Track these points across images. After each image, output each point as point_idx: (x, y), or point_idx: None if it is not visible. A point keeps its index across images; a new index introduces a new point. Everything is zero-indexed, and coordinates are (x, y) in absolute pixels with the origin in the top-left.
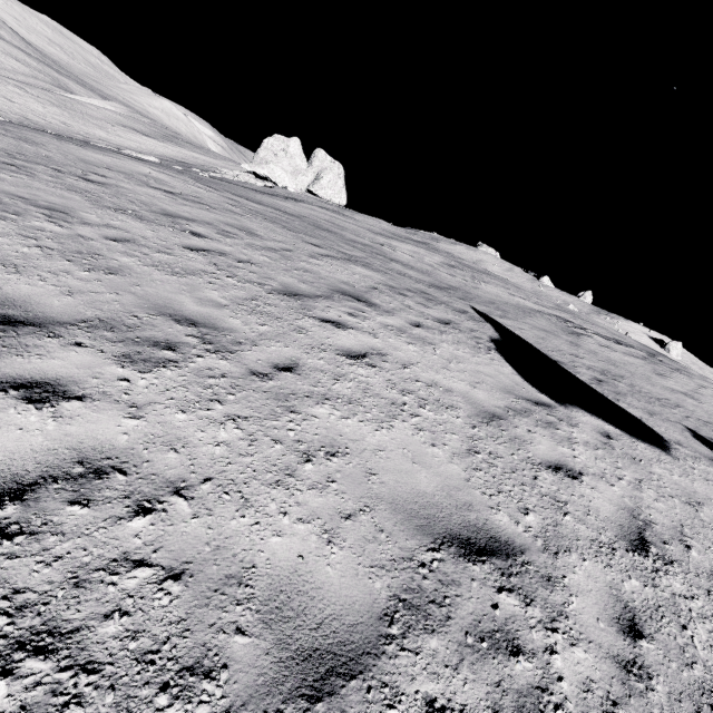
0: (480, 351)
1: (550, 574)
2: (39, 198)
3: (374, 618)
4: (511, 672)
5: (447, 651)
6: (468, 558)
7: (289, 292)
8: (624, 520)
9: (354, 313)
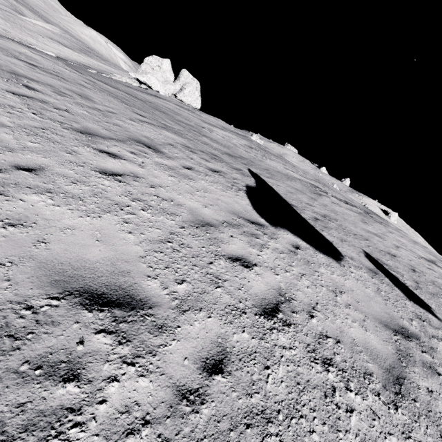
0: (231, 189)
1: (166, 324)
2: None
3: None
4: (49, 395)
5: None
6: (87, 307)
7: (85, 131)
8: (269, 296)
9: (137, 153)
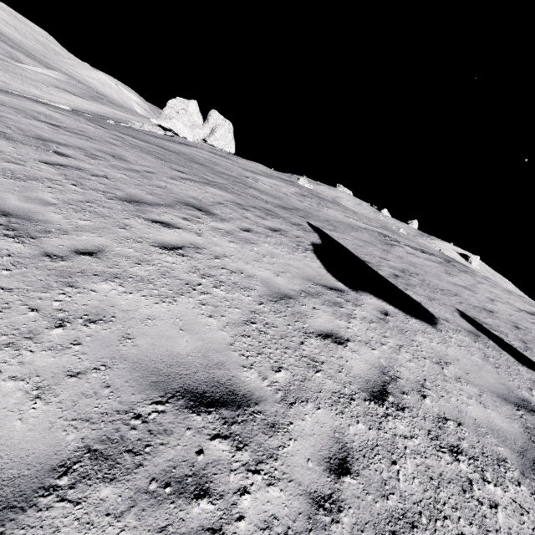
0: (297, 251)
1: (277, 421)
2: None
3: (45, 470)
4: (186, 515)
5: (118, 499)
6: (194, 410)
7: (131, 199)
8: (373, 376)
9: (189, 218)
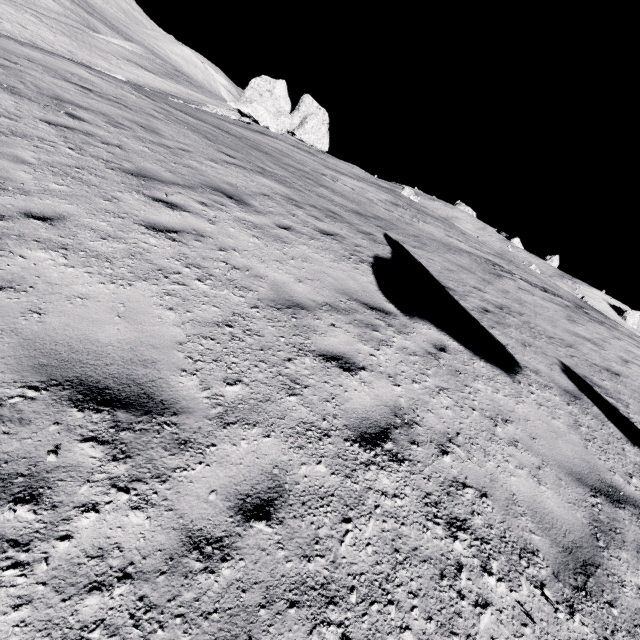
0: (347, 260)
1: (194, 439)
2: None
3: None
4: None
5: None
6: (78, 404)
7: (139, 173)
8: (376, 415)
9: (209, 204)
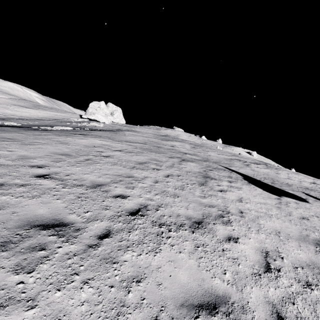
0: (249, 185)
1: None
2: (120, 173)
3: None
4: None
5: None
6: None
7: (201, 183)
8: None
9: (218, 184)
